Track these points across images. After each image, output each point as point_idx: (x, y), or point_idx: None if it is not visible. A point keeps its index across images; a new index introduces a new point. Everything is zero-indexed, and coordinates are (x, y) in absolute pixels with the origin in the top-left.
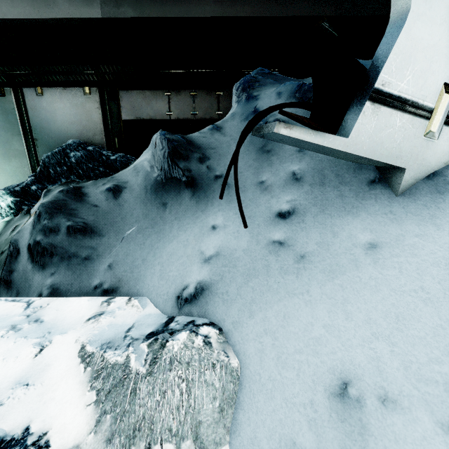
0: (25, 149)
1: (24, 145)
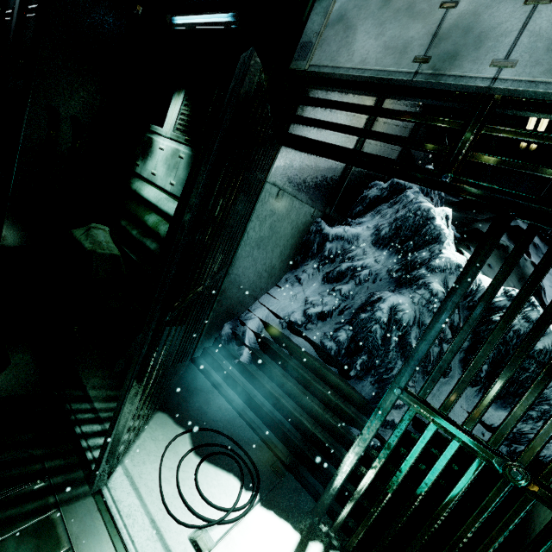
0: (365, 123)
1: (368, 117)
